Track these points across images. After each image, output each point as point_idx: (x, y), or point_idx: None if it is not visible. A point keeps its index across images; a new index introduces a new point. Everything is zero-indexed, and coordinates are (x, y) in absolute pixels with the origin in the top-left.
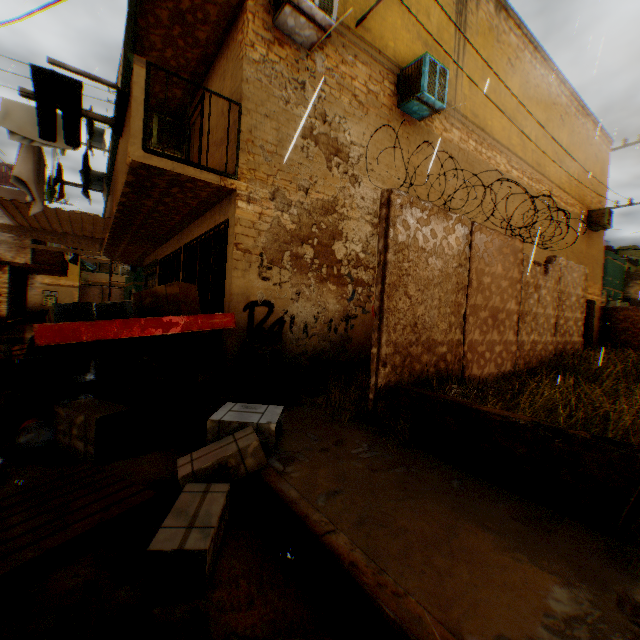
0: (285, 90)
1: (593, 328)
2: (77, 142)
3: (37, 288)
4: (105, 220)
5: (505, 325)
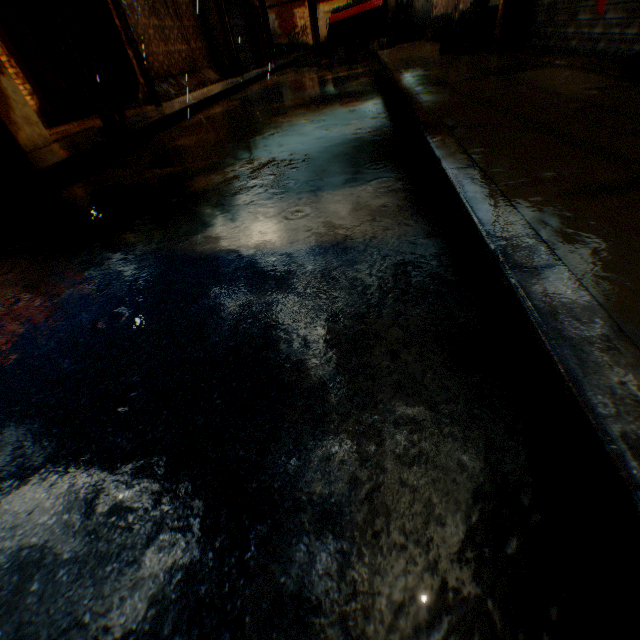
0: None
1: None
2: None
3: (321, 21)
4: None
5: None
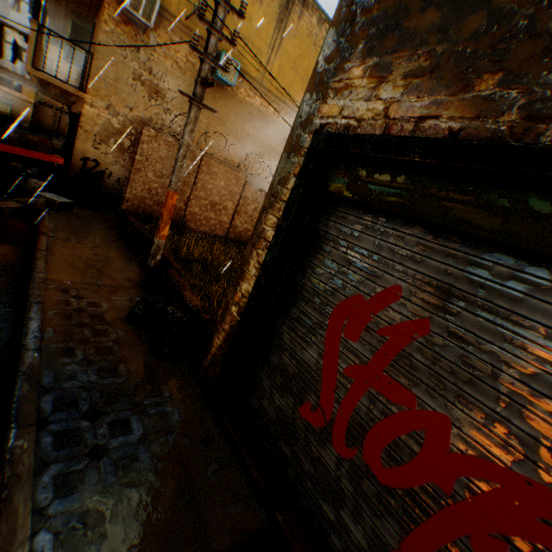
0: (125, 51)
1: None
2: None
3: None
4: (30, 80)
5: (222, 212)
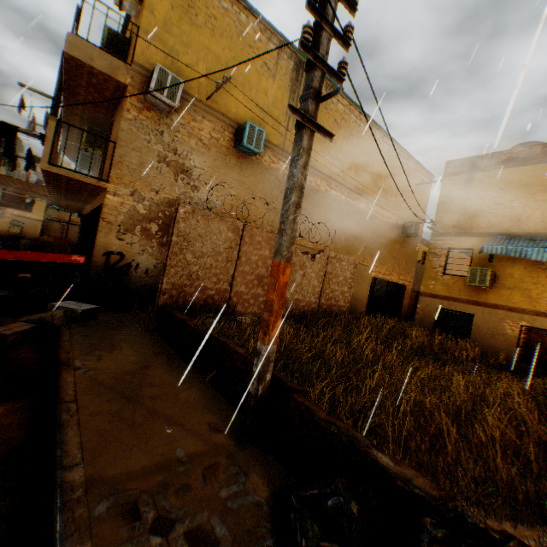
0: (149, 135)
1: (404, 304)
2: (12, 157)
3: (7, 217)
4: (43, 186)
5: None
